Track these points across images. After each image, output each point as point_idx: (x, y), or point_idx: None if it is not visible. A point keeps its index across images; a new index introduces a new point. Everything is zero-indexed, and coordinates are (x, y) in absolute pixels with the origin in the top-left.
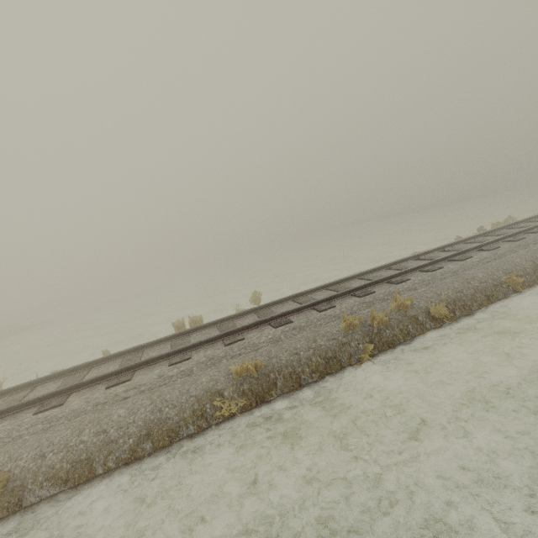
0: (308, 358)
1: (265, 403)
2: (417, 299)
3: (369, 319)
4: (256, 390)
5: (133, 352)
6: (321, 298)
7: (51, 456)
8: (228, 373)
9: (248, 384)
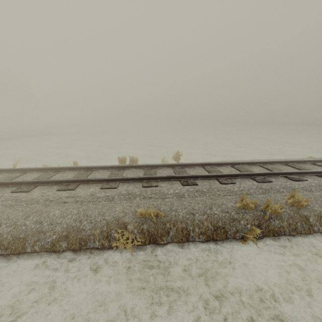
0: (200, 221)
1: (156, 244)
2: (312, 201)
3: (263, 206)
4: (152, 232)
5: (86, 169)
6: (225, 172)
7: (4, 227)
8: (136, 211)
9: (147, 225)
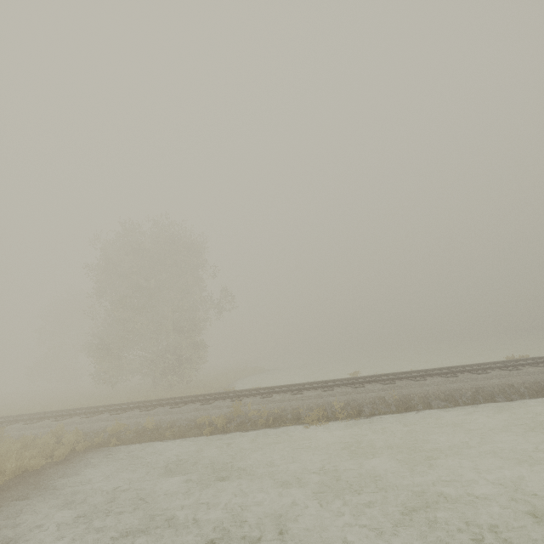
0: None
1: None
2: None
3: None
4: None
5: (513, 362)
6: None
7: None
8: None
9: None
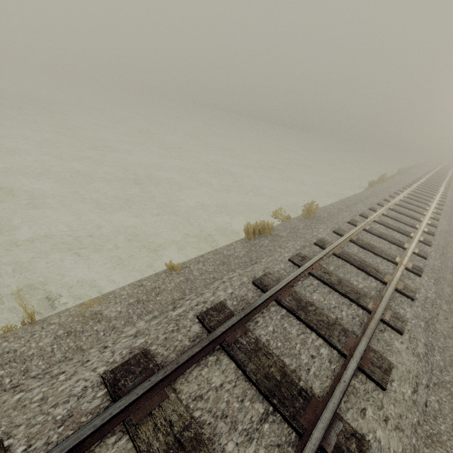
0: None
1: None
2: None
3: None
4: None
5: (282, 290)
6: (387, 233)
7: None
8: None
9: None
